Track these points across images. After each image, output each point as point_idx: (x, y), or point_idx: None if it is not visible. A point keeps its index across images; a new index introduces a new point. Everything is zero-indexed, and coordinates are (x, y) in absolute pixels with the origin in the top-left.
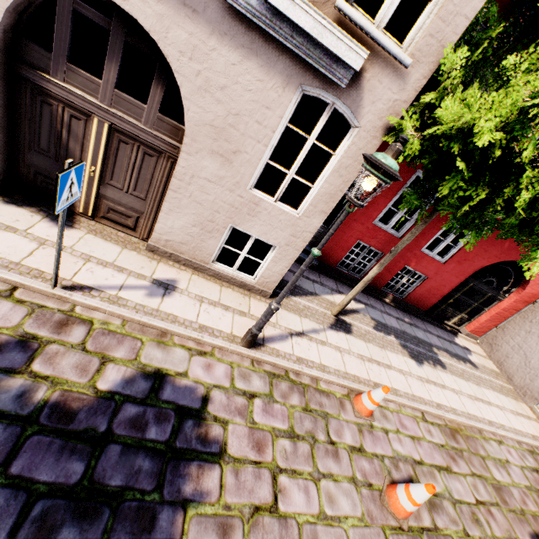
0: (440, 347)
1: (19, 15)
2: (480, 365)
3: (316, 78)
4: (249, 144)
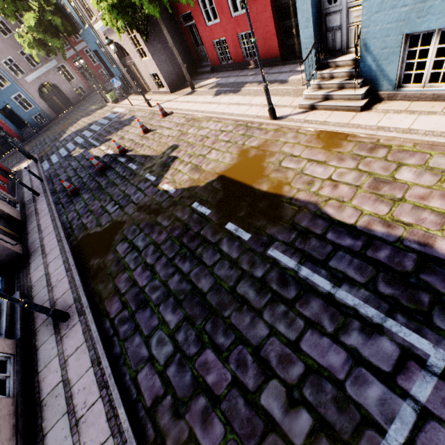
0: (257, 81)
1: (120, 55)
2: (295, 80)
3: None
4: (133, 49)
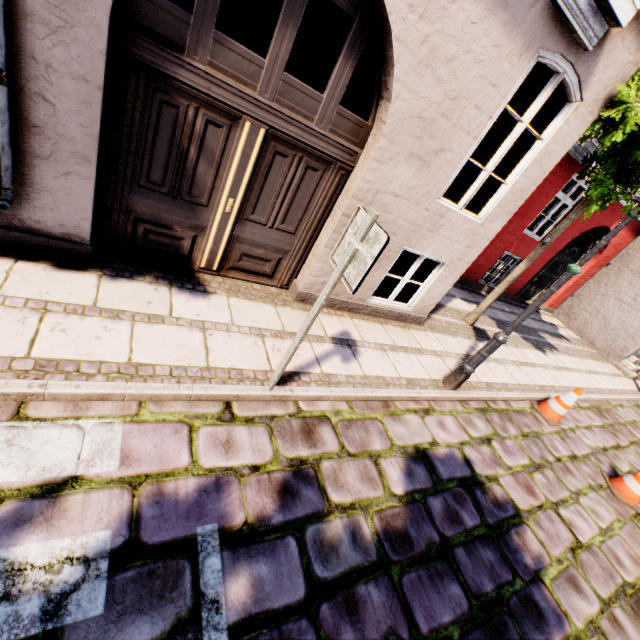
0: (541, 330)
1: None
2: (569, 338)
3: (559, 39)
4: (457, 138)
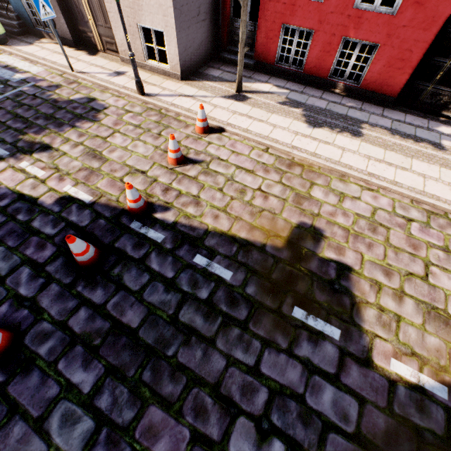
0: (381, 126)
1: None
2: None
3: None
4: None
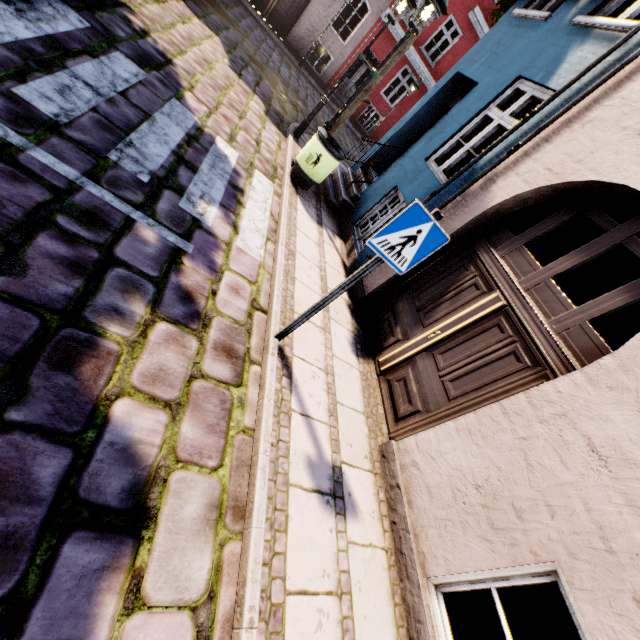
0: None
1: (520, 209)
2: None
3: None
4: None
